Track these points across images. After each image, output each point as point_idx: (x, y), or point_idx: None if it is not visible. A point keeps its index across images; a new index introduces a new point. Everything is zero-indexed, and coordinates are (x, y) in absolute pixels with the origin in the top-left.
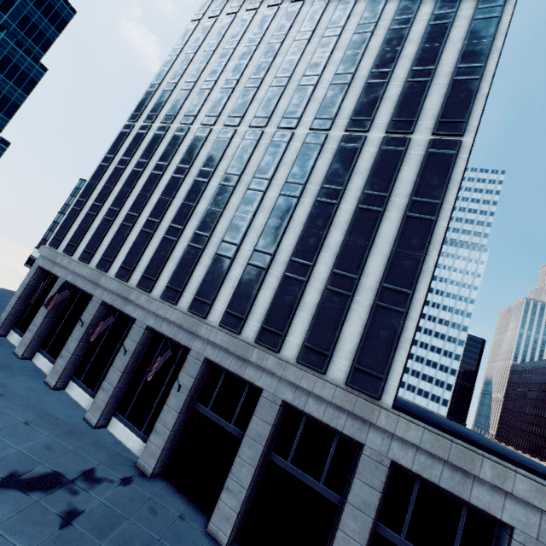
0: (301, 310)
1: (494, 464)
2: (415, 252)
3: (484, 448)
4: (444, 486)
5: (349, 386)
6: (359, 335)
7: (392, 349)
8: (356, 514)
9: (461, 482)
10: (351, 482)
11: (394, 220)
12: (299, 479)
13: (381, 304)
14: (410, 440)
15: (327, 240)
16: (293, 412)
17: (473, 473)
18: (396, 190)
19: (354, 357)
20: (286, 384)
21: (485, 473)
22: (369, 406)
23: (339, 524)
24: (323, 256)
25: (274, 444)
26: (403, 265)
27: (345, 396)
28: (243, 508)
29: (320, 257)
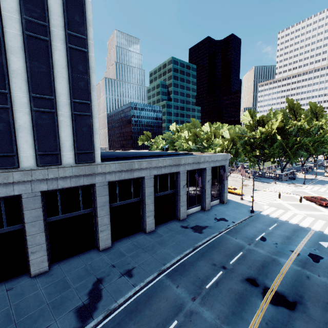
0: (20, 132)
1: (138, 162)
2: (84, 76)
3: (125, 157)
4: (127, 178)
5: (78, 164)
6: (72, 135)
7: (92, 136)
8: (103, 208)
9: (130, 174)
10: (96, 200)
11: (61, 50)
12: (70, 216)
13: (77, 113)
14: (112, 170)
15: (9, 66)
16: (49, 193)
17: (133, 169)
18: (52, 21)
19: (74, 148)
20: (38, 182)
21: (136, 167)
22: (92, 167)
23: (98, 216)
24: (15, 83)
25: (46, 214)
26: (80, 86)
27: (79, 169)
28: (48, 250)
29: (12, 84)
